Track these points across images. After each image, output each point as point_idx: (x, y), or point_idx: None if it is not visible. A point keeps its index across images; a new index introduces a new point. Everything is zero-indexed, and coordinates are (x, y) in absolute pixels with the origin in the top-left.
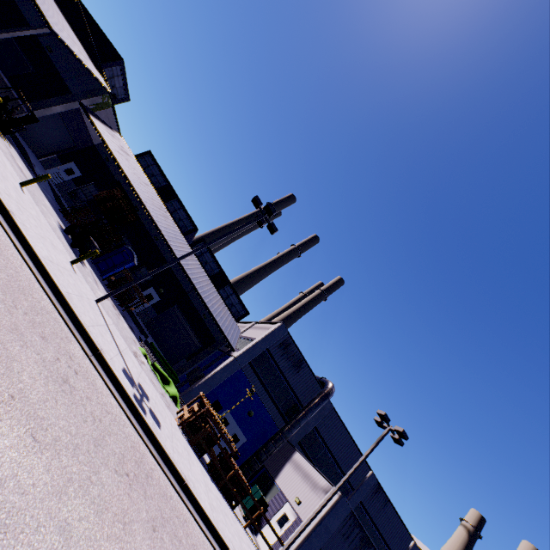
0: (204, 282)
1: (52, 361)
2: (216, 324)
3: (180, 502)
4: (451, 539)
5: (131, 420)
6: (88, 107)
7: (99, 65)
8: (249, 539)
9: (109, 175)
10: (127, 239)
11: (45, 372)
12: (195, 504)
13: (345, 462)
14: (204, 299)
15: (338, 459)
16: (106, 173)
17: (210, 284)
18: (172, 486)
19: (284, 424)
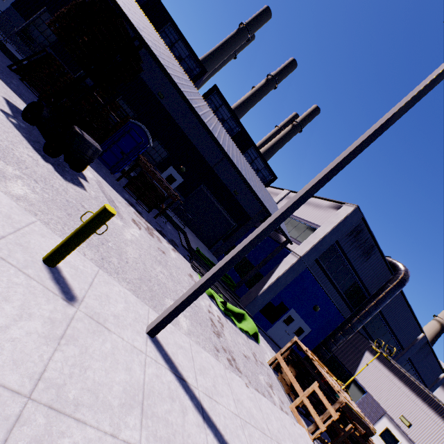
0: (237, 154)
1: None
2: (270, 216)
3: None
4: (424, 329)
5: None
6: None
7: None
8: None
9: None
10: (124, 102)
11: None
12: None
13: (400, 331)
14: (251, 185)
15: (394, 330)
16: None
17: (240, 154)
18: None
19: (350, 314)
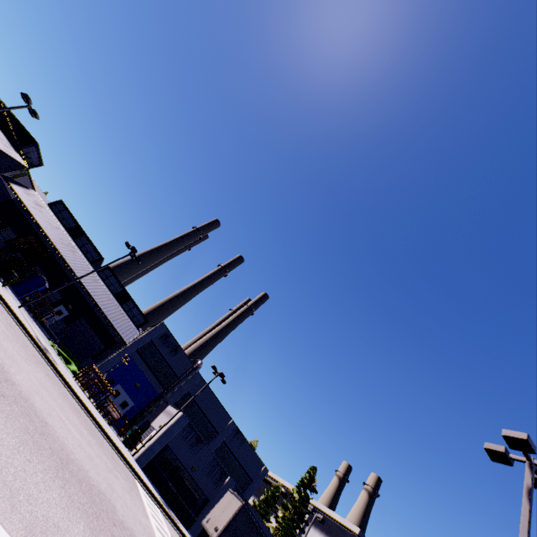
0: (105, 298)
1: (6, 319)
2: (112, 326)
3: (65, 388)
4: (328, 487)
5: (40, 353)
6: (9, 177)
7: (18, 148)
8: (119, 439)
9: (25, 221)
10: (40, 269)
11: (5, 320)
12: (74, 393)
13: (211, 415)
14: (103, 309)
15: (206, 413)
16: (23, 219)
17: (112, 300)
18: (61, 382)
19: (163, 391)
